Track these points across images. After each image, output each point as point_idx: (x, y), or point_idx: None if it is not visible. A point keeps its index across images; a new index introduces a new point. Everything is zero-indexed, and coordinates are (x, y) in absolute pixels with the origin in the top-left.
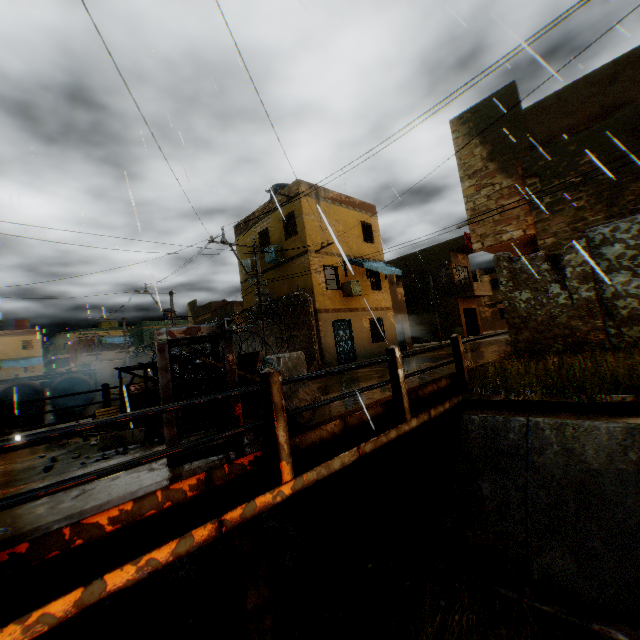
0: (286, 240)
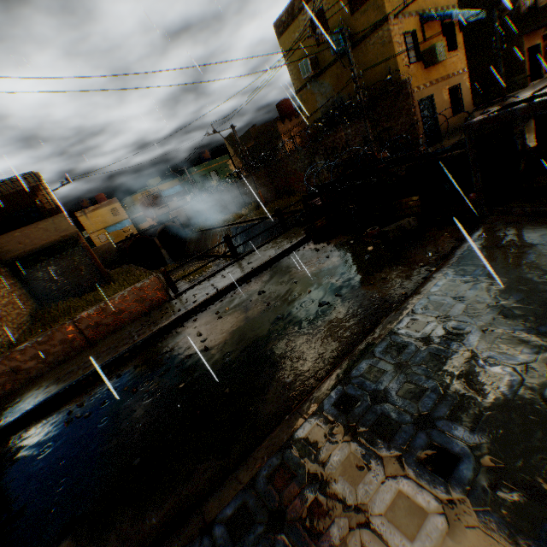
0: (352, 16)
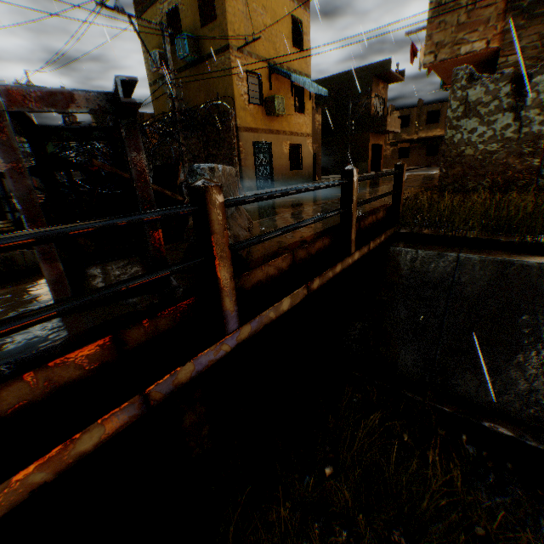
0: (202, 29)
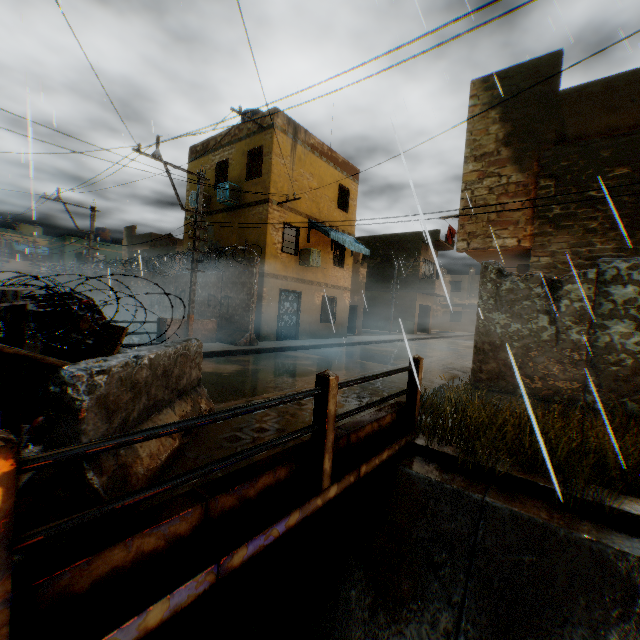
0: (246, 180)
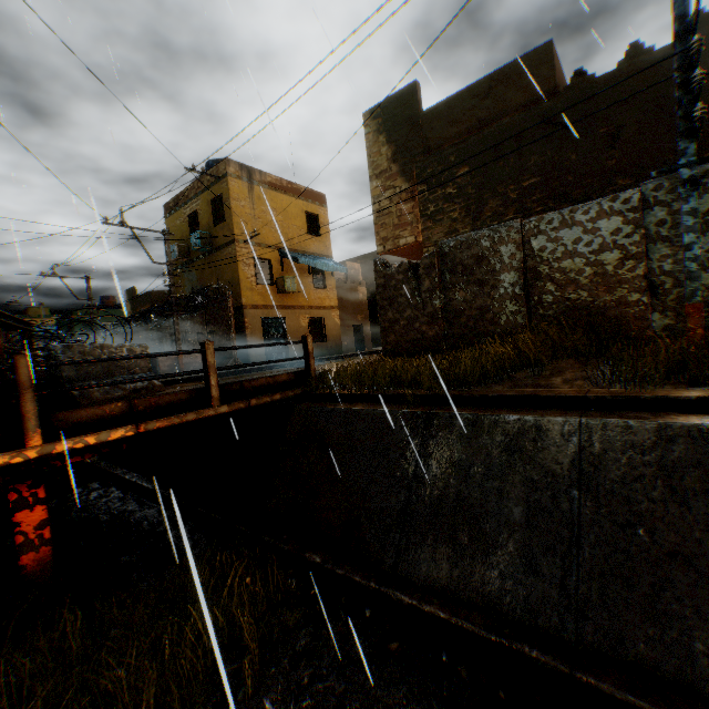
0: (214, 226)
